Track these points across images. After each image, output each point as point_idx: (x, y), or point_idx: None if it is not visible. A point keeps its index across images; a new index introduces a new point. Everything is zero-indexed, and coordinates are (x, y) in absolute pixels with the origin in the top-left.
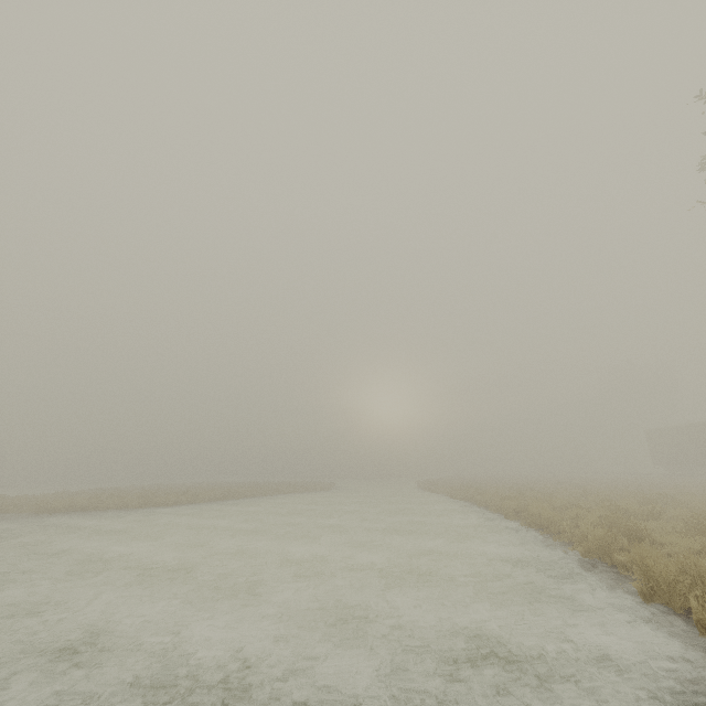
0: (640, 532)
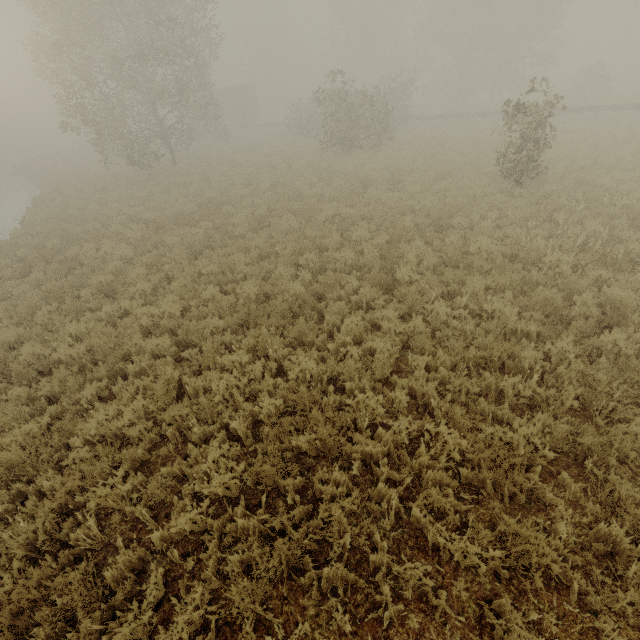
0: (58, 188)
